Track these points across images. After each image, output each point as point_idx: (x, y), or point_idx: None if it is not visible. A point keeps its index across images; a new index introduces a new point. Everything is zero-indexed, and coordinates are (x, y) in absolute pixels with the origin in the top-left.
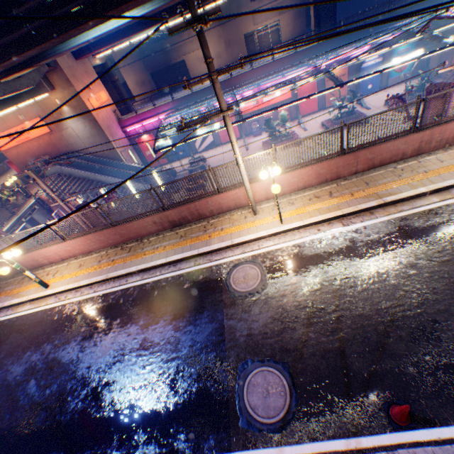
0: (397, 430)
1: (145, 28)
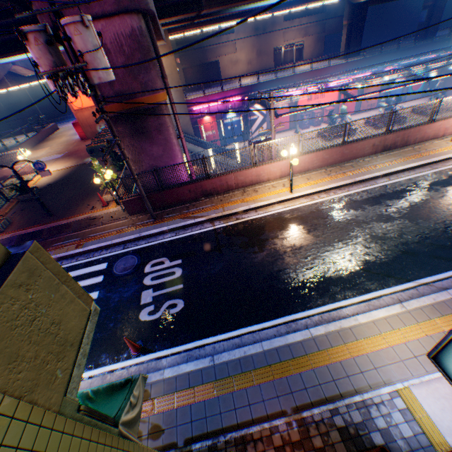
0: None
1: (240, 17)
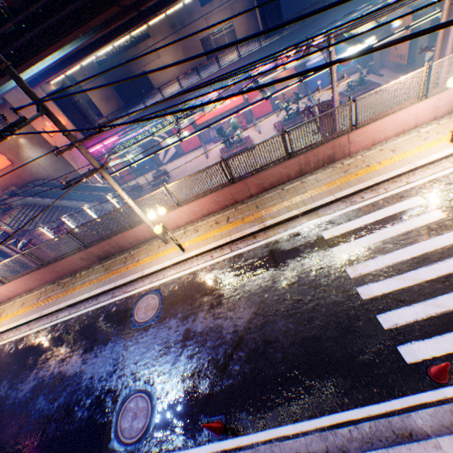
0: (214, 441)
1: (88, 54)
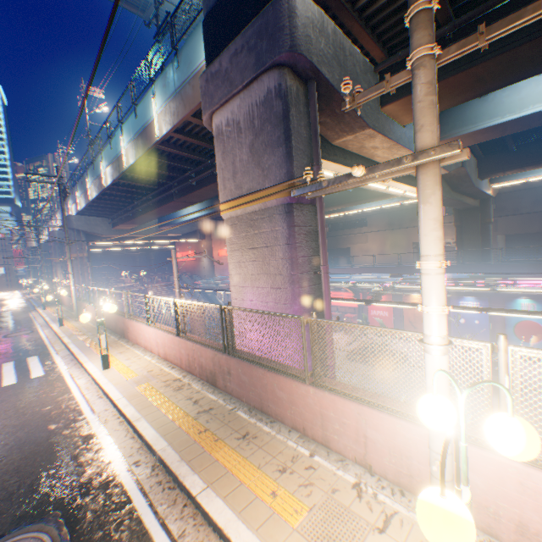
0: None
1: None
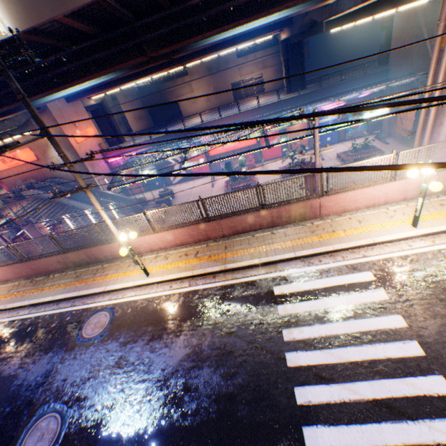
0: None
1: (127, 81)
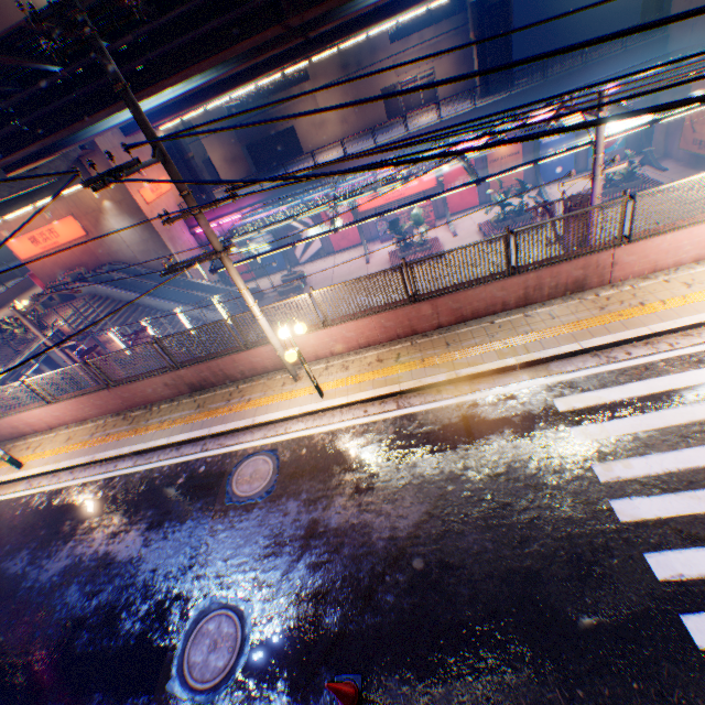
0: None
1: (220, 92)
